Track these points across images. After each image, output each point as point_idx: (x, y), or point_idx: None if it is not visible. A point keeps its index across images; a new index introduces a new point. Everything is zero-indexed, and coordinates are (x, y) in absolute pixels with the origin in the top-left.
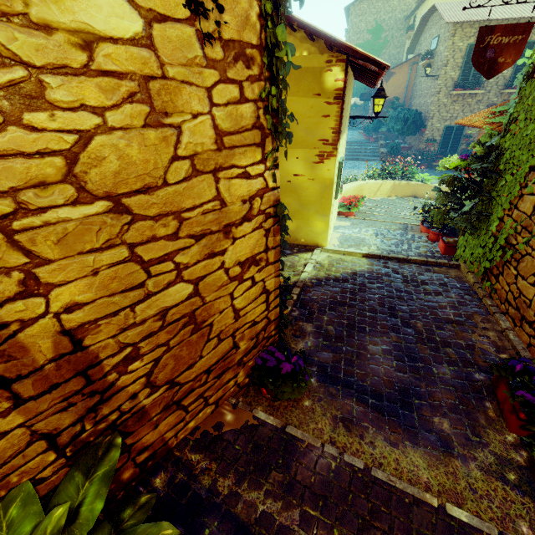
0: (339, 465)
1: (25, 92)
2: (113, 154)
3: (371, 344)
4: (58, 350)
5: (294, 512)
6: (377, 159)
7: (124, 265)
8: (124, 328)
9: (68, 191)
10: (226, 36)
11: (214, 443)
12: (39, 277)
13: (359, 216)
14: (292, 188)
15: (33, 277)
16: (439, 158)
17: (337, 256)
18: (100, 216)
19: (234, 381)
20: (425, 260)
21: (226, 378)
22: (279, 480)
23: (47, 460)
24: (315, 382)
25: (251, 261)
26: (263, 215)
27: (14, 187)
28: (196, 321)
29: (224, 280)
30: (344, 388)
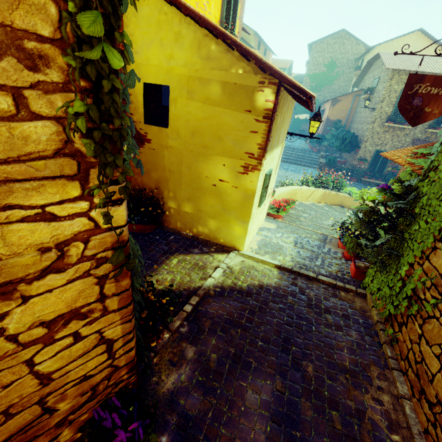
0: None
1: None
2: None
3: (250, 390)
4: None
5: None
6: (316, 167)
7: None
8: None
9: None
10: None
11: None
12: None
13: (286, 219)
14: (217, 191)
15: None
16: (367, 175)
17: (250, 262)
18: None
19: None
20: (333, 283)
21: None
22: None
23: None
24: None
25: (69, 316)
26: (92, 260)
27: None
28: None
29: (8, 349)
30: None
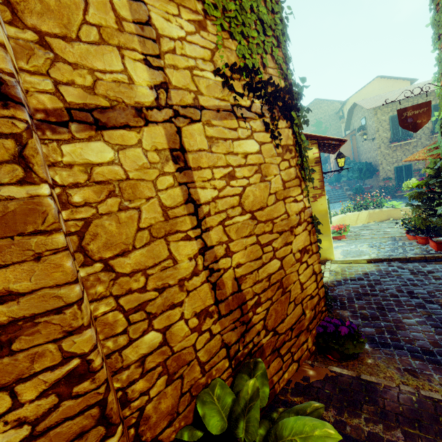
0: (419, 398)
1: (231, 174)
2: (251, 194)
3: (405, 319)
4: (233, 289)
5: (396, 431)
6: (346, 199)
7: (254, 245)
8: (255, 283)
9: (239, 209)
10: (282, 144)
11: (307, 389)
12: (230, 248)
13: (349, 238)
14: None
15: (228, 247)
16: (399, 189)
17: (345, 264)
18: (247, 220)
19: (306, 345)
20: (423, 256)
21: (301, 340)
22: (372, 410)
23: (225, 365)
24: (369, 348)
25: (304, 250)
26: (306, 222)
27: (226, 208)
28: (282, 286)
29: (293, 261)
30: (396, 349)
